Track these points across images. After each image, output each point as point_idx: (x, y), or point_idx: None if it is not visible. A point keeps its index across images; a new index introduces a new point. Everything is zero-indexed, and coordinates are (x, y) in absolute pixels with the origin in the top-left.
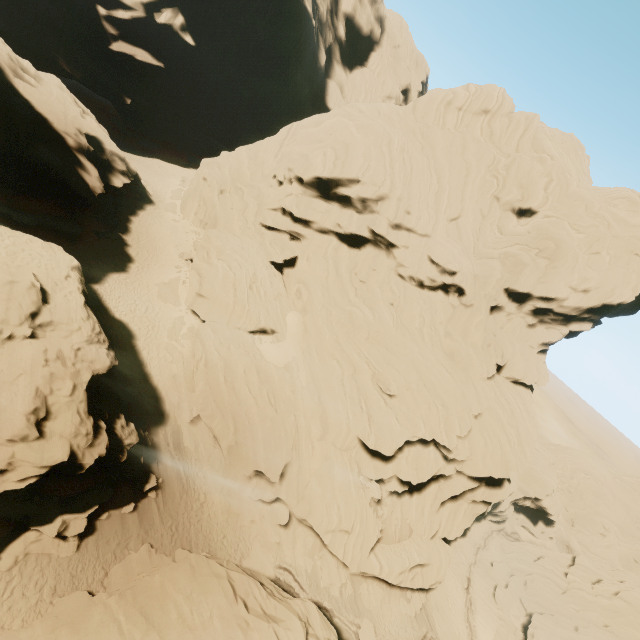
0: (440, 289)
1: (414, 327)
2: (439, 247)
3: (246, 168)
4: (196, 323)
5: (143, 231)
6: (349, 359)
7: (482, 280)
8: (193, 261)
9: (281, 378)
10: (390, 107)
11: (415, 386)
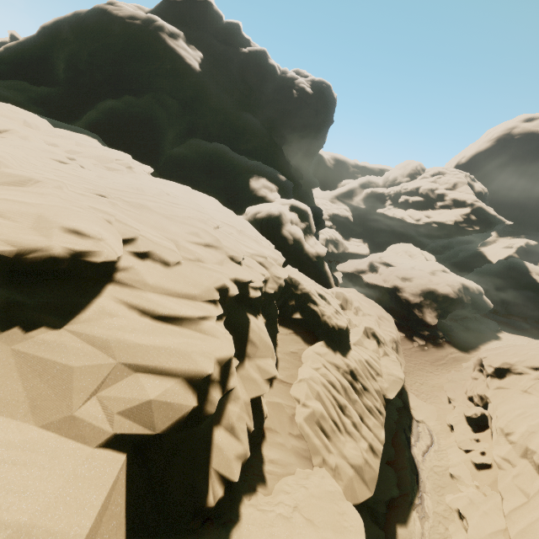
0: None
1: None
2: None
3: None
4: None
5: None
6: None
7: None
8: None
9: None
10: None
11: None
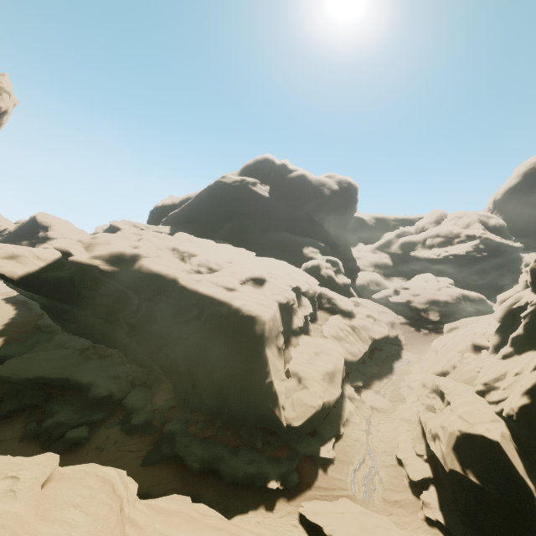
0: None
1: None
2: None
3: None
4: None
5: None
6: None
7: None
8: None
9: None
10: None
11: None
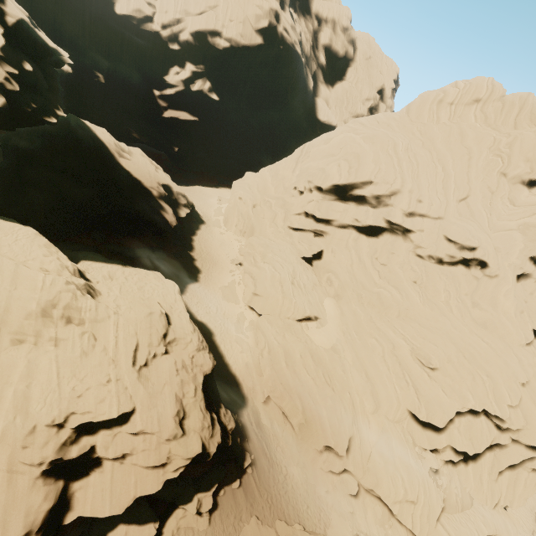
0: (460, 263)
1: (440, 301)
2: (454, 227)
3: (270, 184)
4: (254, 317)
5: (202, 246)
6: (386, 337)
7: (504, 251)
8: (244, 266)
9: (331, 359)
10: (386, 115)
11: (455, 358)
